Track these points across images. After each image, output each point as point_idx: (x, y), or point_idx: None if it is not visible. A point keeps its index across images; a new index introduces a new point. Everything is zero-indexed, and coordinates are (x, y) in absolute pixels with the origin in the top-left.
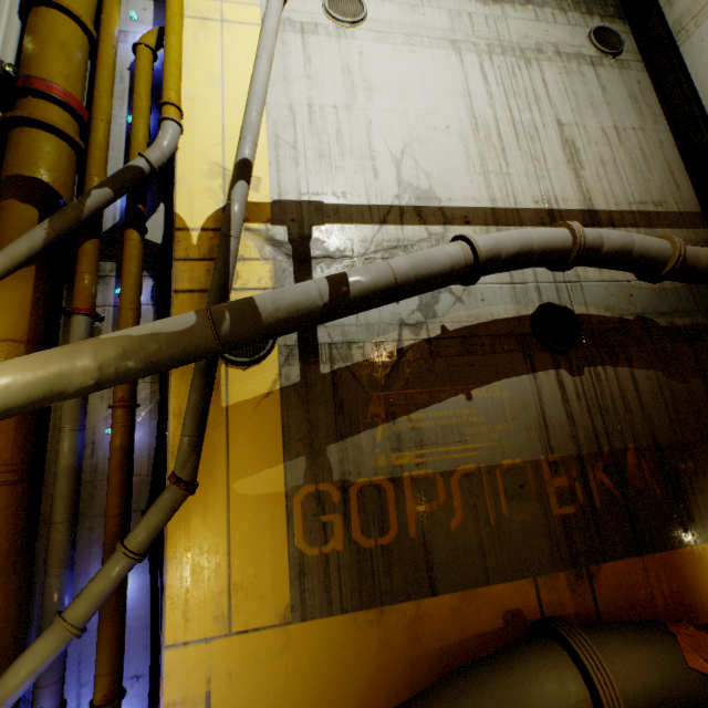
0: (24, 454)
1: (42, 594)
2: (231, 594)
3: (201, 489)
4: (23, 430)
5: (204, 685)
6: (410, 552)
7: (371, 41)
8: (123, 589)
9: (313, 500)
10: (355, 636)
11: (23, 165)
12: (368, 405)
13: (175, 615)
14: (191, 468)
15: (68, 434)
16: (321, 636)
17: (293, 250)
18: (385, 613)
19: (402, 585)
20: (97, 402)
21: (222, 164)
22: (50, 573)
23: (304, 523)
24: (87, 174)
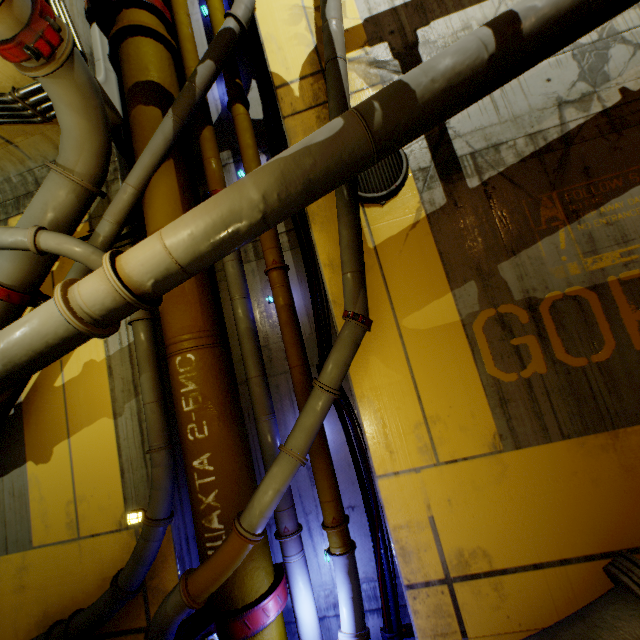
0: (211, 322)
1: (258, 437)
2: (429, 427)
3: (371, 331)
4: (205, 303)
5: (424, 511)
6: (639, 367)
7: None
8: (322, 429)
9: (495, 325)
10: (586, 463)
11: (137, 73)
12: (539, 210)
13: (378, 449)
14: (362, 303)
15: (238, 302)
16: (542, 464)
17: (401, 65)
18: (620, 437)
19: (636, 405)
20: (251, 277)
21: (301, 4)
22: (259, 419)
23: (491, 350)
24: (186, 68)
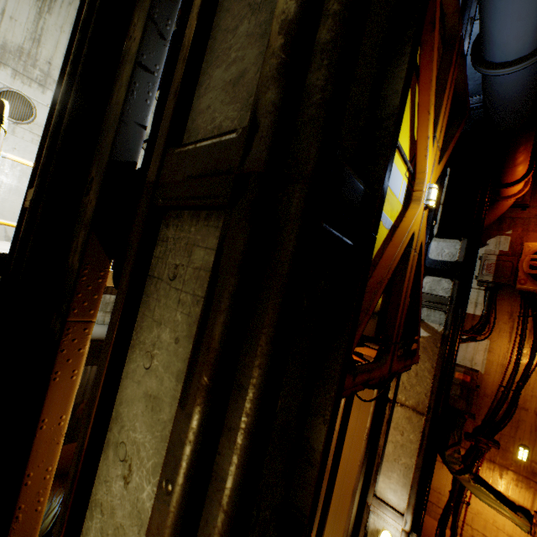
0: None
1: None
2: None
3: None
4: None
5: None
6: None
7: (29, 141)
8: None
9: None
10: None
11: None
12: None
13: None
14: None
15: None
16: None
17: None
18: None
19: None
20: None
21: None
22: None
23: None
24: None
